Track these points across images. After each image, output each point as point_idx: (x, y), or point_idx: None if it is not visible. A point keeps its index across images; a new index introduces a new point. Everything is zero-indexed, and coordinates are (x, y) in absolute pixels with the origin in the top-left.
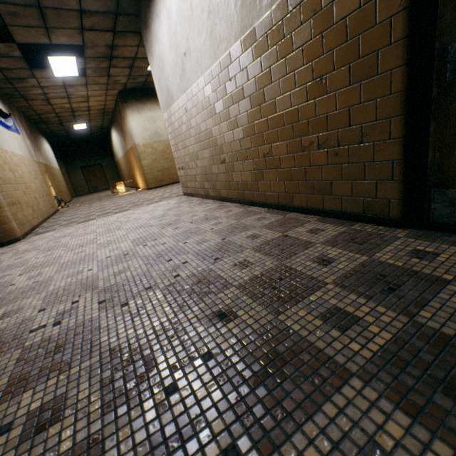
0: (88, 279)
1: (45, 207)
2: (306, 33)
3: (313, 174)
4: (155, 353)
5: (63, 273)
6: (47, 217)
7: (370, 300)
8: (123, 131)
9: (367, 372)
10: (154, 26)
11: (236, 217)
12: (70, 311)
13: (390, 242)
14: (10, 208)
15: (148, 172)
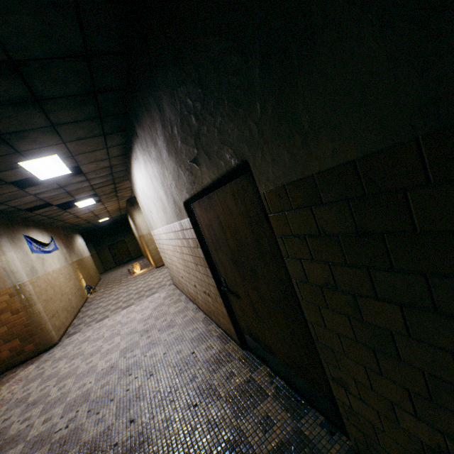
0: (87, 391)
1: (76, 303)
2: (186, 243)
3: (212, 307)
4: (99, 443)
5: (77, 385)
6: (78, 311)
7: (187, 410)
8: (134, 223)
9: (158, 449)
10: (135, 187)
11: (184, 325)
12: (74, 417)
13: (228, 363)
14: (51, 321)
15: (155, 254)
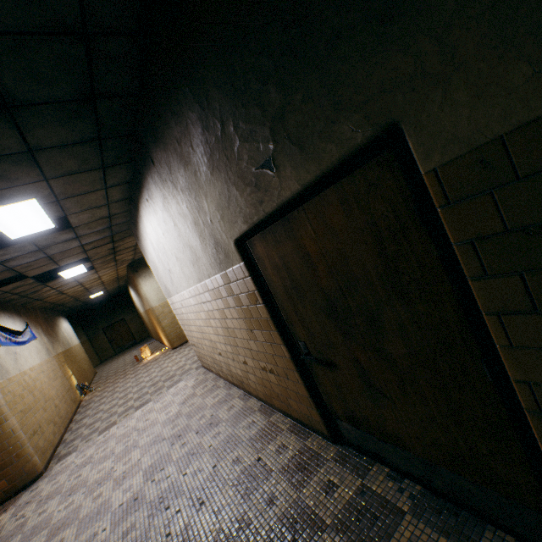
0: None
1: (66, 410)
2: (233, 302)
3: (275, 388)
4: None
5: (82, 538)
6: (69, 421)
7: None
8: (139, 294)
9: None
10: (143, 242)
11: (234, 421)
12: None
13: (320, 468)
14: (31, 441)
15: (170, 331)
